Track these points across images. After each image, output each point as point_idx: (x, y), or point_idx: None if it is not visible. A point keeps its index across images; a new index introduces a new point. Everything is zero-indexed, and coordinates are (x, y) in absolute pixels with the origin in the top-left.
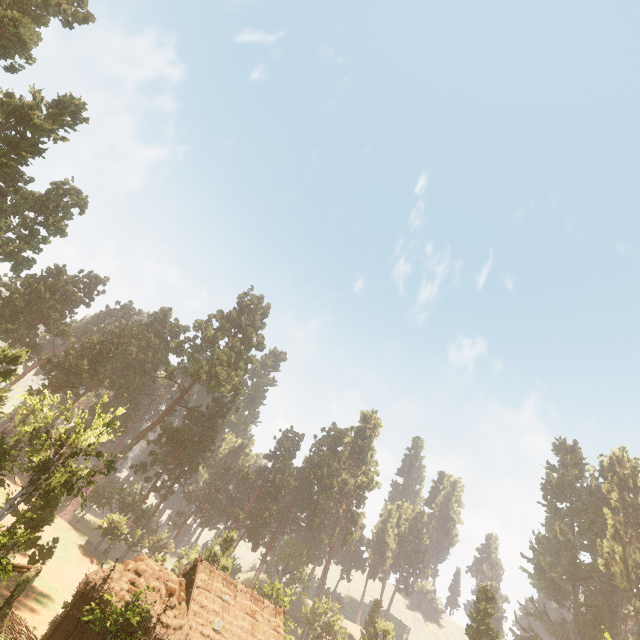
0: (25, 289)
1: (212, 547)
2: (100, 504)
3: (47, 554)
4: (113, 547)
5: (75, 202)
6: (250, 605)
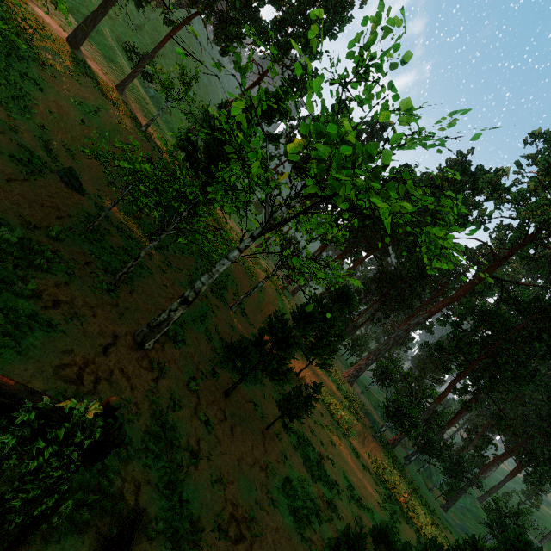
0: None
1: None
2: (383, 383)
3: (302, 405)
4: (400, 441)
5: None
6: None
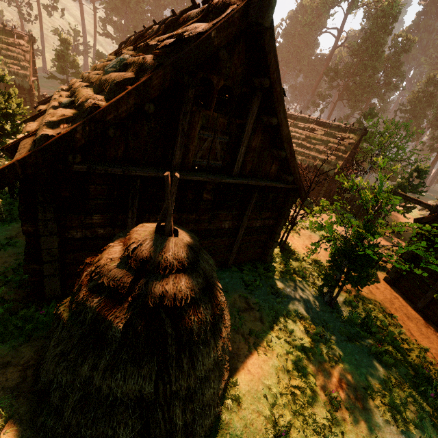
0: None
1: None
2: None
3: None
4: None
5: None
6: (309, 126)
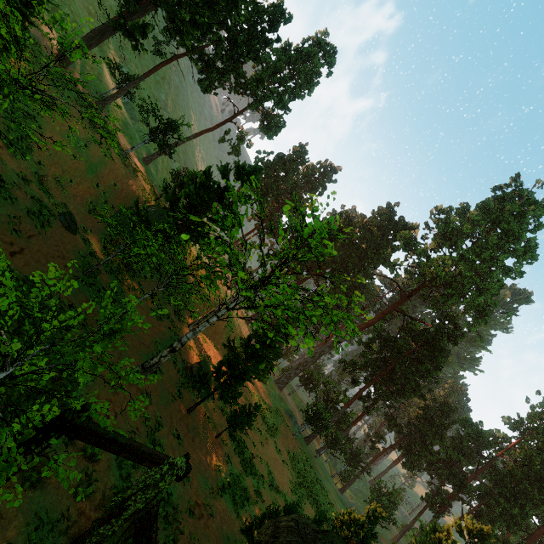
0: (275, 165)
1: (446, 529)
2: (307, 387)
3: (245, 420)
4: (314, 438)
5: (324, 54)
6: None
